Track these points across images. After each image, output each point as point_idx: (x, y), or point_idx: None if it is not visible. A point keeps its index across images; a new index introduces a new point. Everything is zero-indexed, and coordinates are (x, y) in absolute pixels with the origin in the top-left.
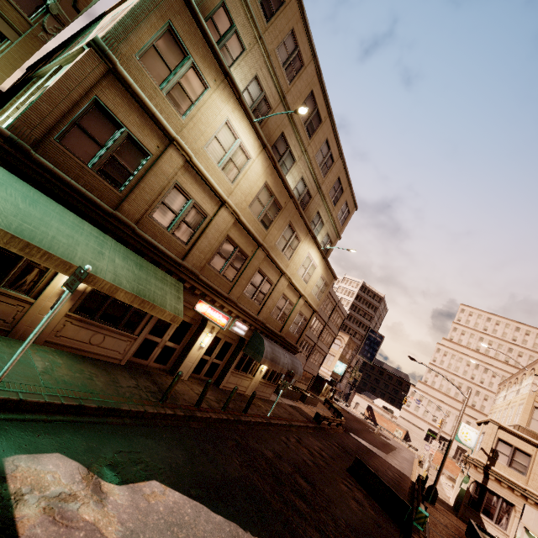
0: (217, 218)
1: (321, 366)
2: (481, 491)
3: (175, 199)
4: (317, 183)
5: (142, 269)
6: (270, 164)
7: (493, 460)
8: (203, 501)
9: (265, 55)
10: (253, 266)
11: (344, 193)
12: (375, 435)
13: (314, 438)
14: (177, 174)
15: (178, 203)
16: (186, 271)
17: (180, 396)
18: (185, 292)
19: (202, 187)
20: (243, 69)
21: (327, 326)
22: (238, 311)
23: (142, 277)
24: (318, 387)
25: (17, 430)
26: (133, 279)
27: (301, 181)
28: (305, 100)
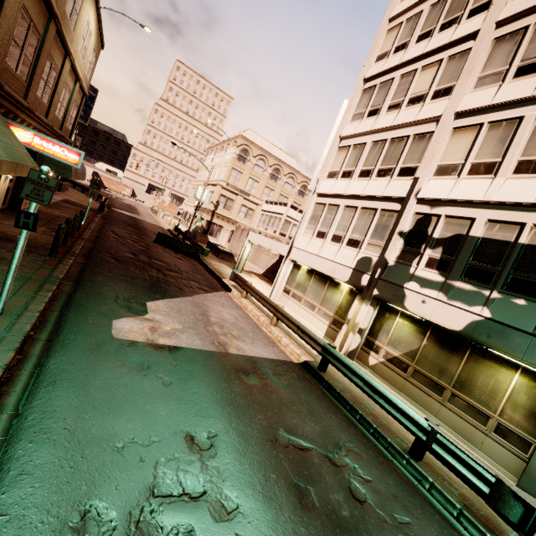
0: None
1: None
2: (209, 225)
3: None
4: None
5: None
6: None
7: (217, 207)
8: (166, 297)
9: None
10: (46, 51)
11: None
12: (116, 200)
13: (115, 227)
14: None
15: None
16: None
17: (39, 242)
18: None
19: None
20: None
21: None
22: (37, 122)
23: None
24: None
25: (81, 327)
26: None
27: None
28: None
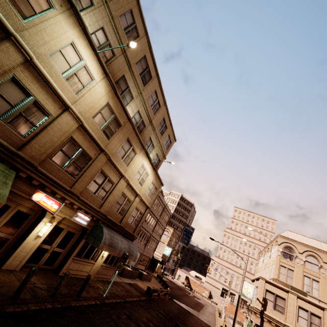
0: (60, 120)
1: (155, 251)
2: None
3: (11, 91)
4: (149, 117)
5: None
6: (111, 90)
7: (265, 306)
8: None
9: (110, 16)
10: (96, 166)
11: (167, 129)
12: (191, 297)
13: (145, 310)
14: (16, 69)
15: (16, 96)
16: (20, 160)
17: None
18: (20, 181)
19: (44, 89)
20: (91, 18)
21: (159, 222)
22: (80, 203)
23: None
24: (153, 267)
25: None
26: None
27: (138, 113)
28: (140, 59)
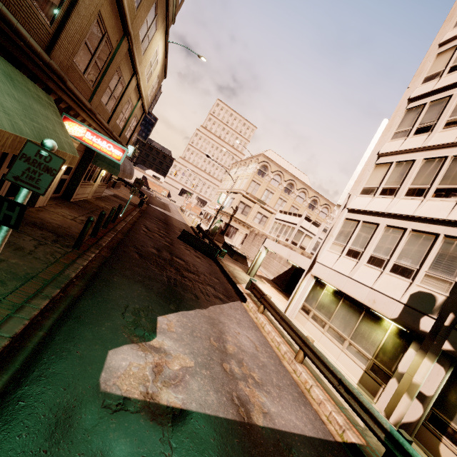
0: None
1: None
2: (227, 226)
3: None
4: None
5: (15, 85)
6: None
7: (236, 212)
8: (180, 309)
9: None
10: (115, 63)
11: None
12: (155, 199)
13: (148, 221)
14: None
15: None
16: (56, 78)
17: (71, 231)
18: None
19: None
20: None
21: None
22: (97, 124)
23: (25, 104)
24: None
25: (61, 365)
26: (22, 113)
27: None
28: None
